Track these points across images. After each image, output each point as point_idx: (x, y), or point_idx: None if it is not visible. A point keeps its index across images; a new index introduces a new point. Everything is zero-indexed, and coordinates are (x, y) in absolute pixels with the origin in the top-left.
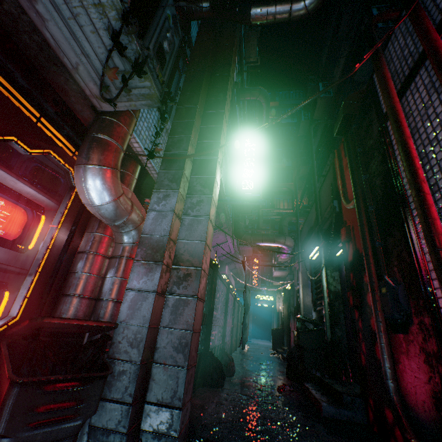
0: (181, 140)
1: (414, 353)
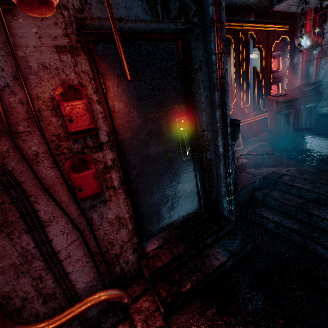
0: None
1: None
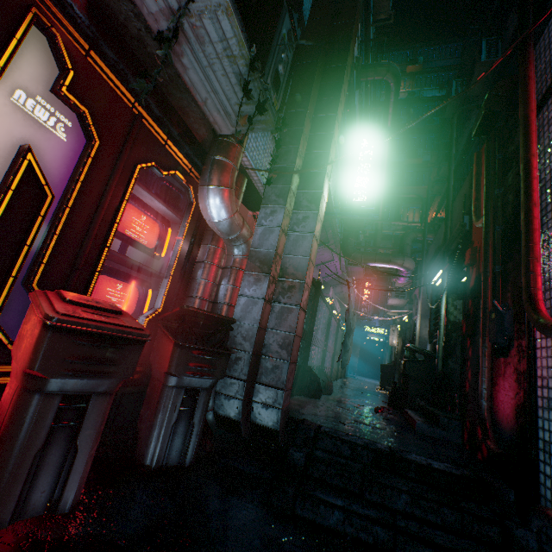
0: (289, 151)
1: (508, 374)
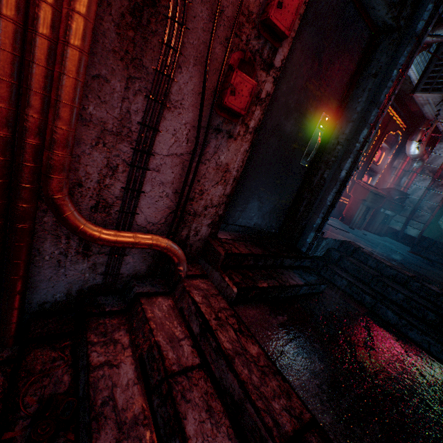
0: None
1: None
